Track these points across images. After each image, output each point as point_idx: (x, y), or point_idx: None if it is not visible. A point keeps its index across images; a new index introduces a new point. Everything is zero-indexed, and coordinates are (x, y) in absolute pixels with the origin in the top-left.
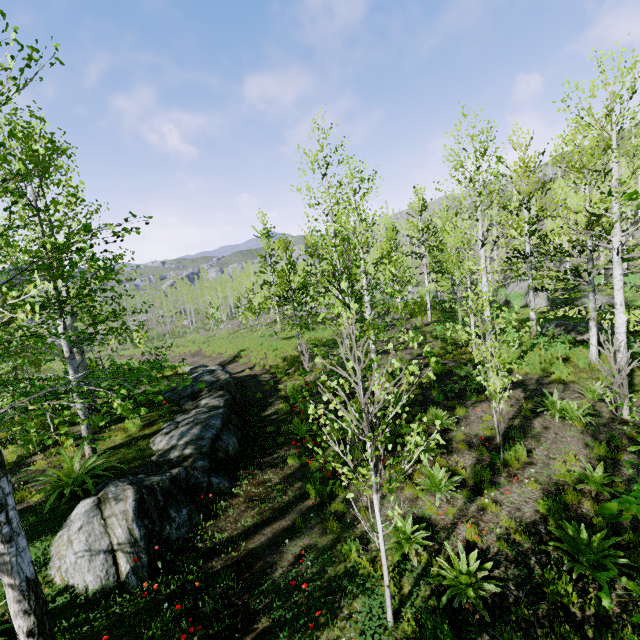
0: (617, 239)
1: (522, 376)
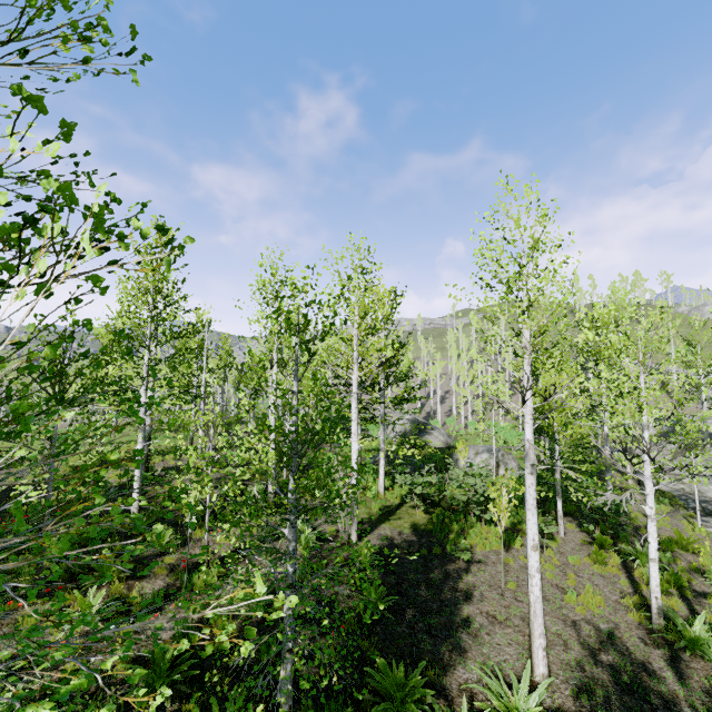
0: (355, 377)
1: (308, 501)
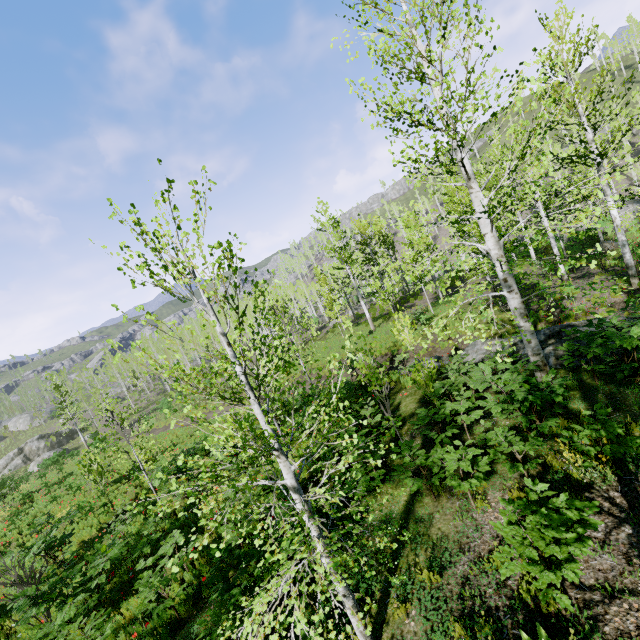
0: None
1: None
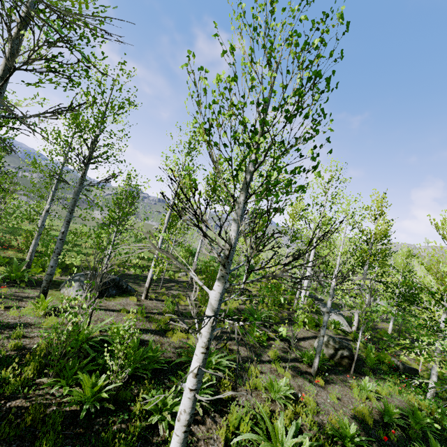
0: None
1: None
